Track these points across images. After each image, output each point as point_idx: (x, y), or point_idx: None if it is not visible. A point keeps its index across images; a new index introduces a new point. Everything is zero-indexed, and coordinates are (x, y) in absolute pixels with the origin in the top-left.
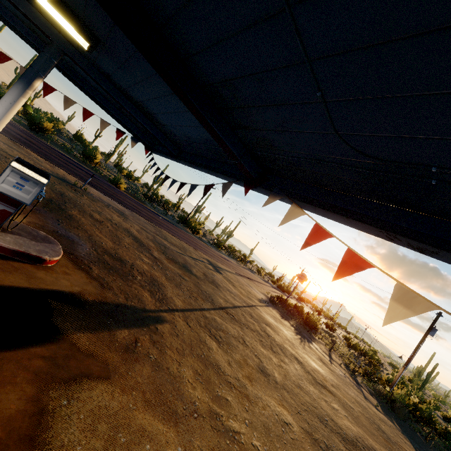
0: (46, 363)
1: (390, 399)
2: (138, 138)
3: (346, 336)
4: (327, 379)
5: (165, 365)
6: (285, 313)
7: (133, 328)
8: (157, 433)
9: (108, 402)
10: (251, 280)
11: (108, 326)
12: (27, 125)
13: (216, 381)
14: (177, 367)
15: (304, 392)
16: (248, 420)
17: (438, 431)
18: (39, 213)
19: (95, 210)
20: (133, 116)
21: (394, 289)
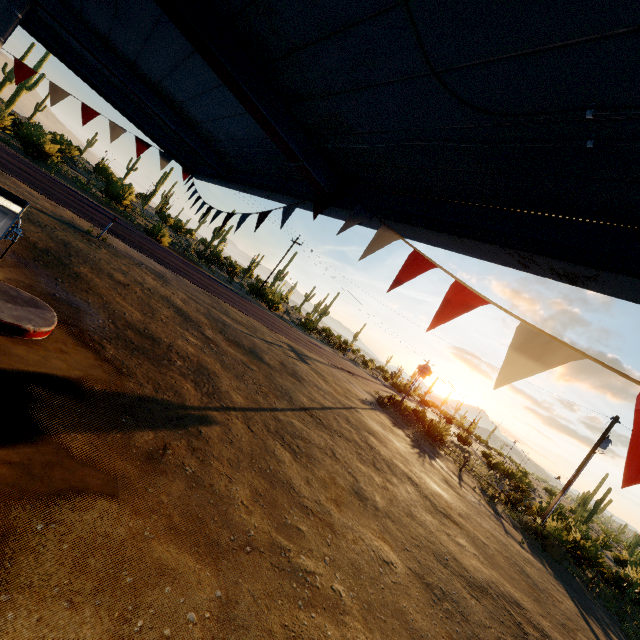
0: (14, 471)
1: (541, 535)
2: (171, 154)
3: (485, 452)
4: (452, 506)
5: (207, 481)
6: (398, 420)
7: (163, 429)
8: (185, 571)
9: (111, 528)
10: (352, 374)
11: (123, 426)
12: (20, 148)
13: (286, 505)
14: (226, 484)
15: (418, 522)
16: (329, 557)
17: (606, 576)
18: (27, 268)
19: (118, 269)
20: (154, 111)
21: (520, 335)
